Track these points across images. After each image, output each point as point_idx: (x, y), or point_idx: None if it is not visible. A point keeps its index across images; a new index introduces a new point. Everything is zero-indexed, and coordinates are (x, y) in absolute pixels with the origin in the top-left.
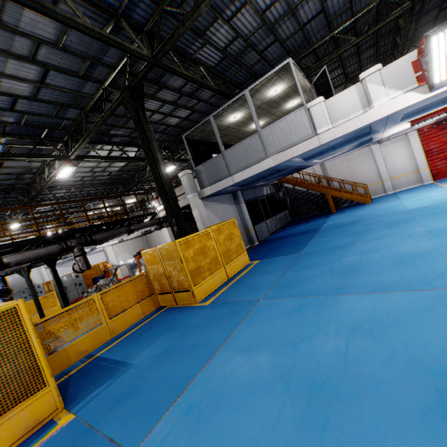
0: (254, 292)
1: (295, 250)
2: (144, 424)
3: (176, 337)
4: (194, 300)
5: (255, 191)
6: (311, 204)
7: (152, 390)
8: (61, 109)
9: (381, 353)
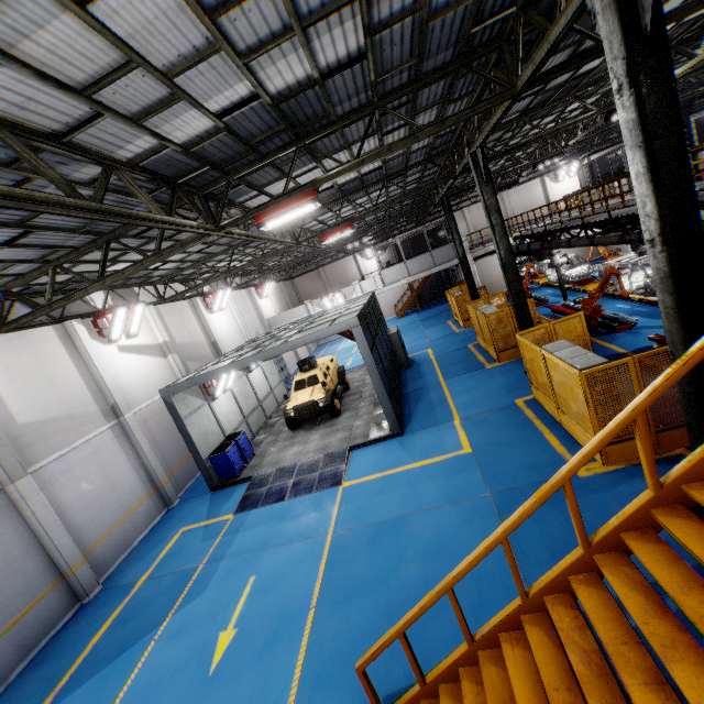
0: None
1: None
2: None
3: None
4: None
5: None
6: None
7: None
8: None
9: None
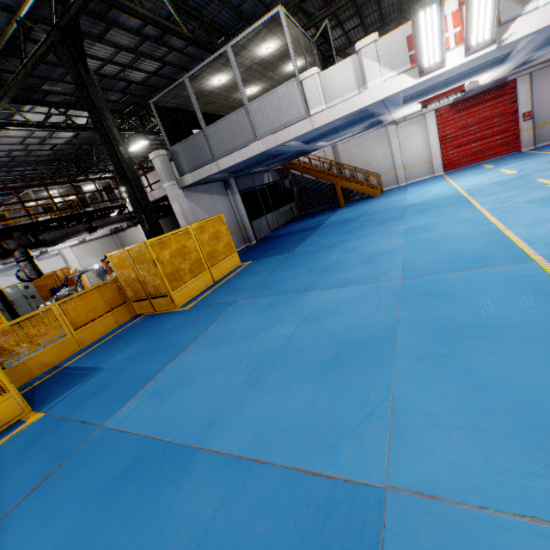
0: (236, 294)
1: (289, 249)
2: (114, 408)
3: (151, 341)
4: (173, 306)
5: (253, 179)
6: (321, 195)
7: (123, 384)
8: None
9: (316, 333)
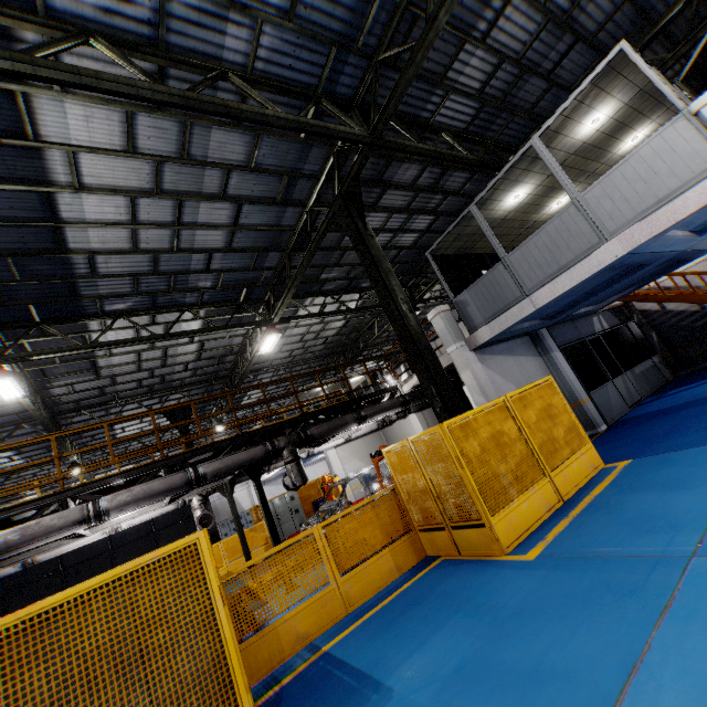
0: (657, 536)
1: None
2: None
3: (478, 635)
4: (497, 547)
5: (575, 327)
6: None
7: None
8: (259, 256)
9: None
